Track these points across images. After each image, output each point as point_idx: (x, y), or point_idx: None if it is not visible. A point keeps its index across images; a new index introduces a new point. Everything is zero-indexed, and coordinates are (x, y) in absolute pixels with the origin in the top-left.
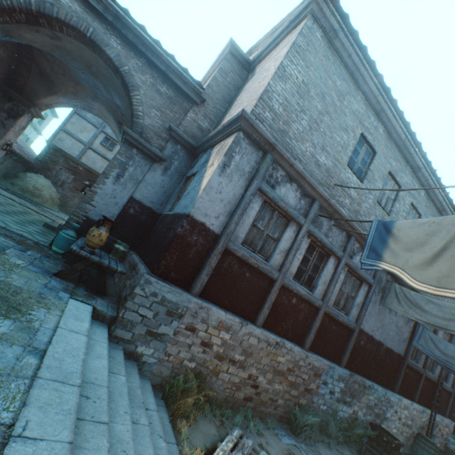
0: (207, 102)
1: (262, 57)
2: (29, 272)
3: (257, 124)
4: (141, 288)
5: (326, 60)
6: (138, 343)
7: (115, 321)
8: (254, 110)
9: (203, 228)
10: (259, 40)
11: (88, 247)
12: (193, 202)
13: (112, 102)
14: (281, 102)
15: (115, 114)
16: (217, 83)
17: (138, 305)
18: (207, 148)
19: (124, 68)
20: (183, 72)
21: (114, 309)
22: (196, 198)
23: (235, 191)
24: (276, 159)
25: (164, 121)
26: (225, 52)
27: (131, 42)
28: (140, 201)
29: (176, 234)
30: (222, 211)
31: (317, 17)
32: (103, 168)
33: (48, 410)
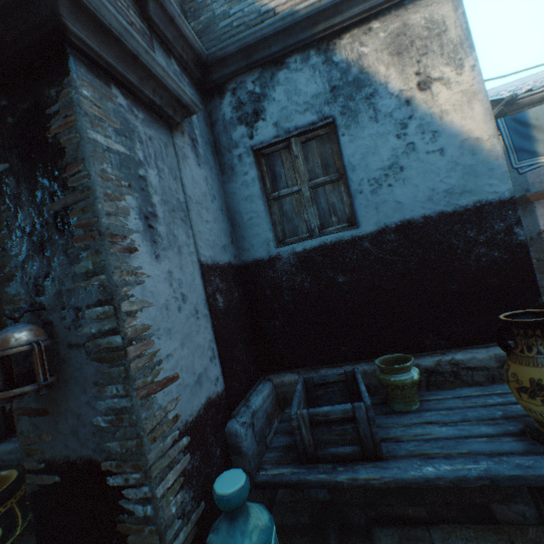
0: None
1: None
2: None
3: None
4: None
5: None
6: None
7: None
8: None
9: None
10: None
11: None
12: (490, 173)
13: None
14: None
15: None
16: None
17: None
18: (280, 55)
19: None
20: None
21: None
22: (495, 160)
23: None
24: None
25: None
26: None
27: None
28: (213, 263)
29: (526, 245)
30: None
31: None
32: None
33: None
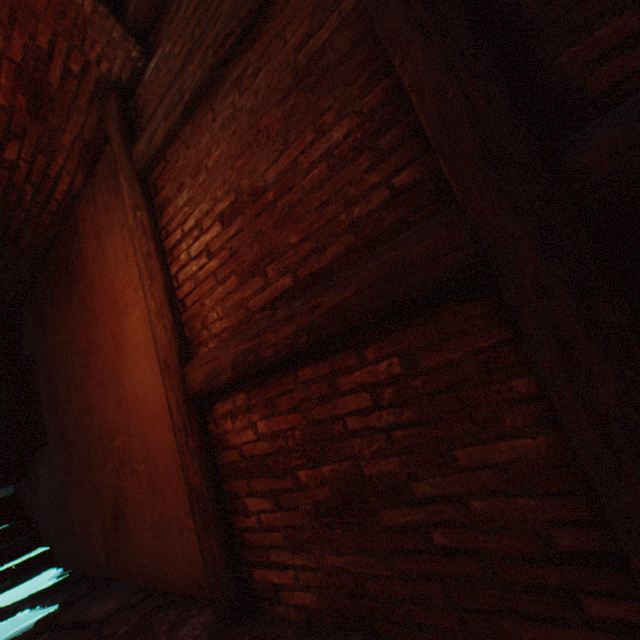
0: None
1: None
2: None
3: None
4: None
5: None
6: None
7: None
8: None
9: None
10: None
11: None
12: None
13: None
14: None
15: None
16: None
17: None
18: None
19: None
20: None
21: None
22: None
23: None
24: None
25: None
26: None
27: None
28: None
29: None
30: None
31: None
32: None
33: None
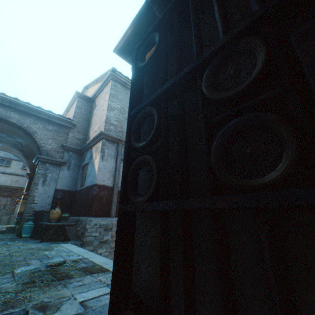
0: (77, 124)
1: (96, 96)
2: (31, 244)
3: (109, 134)
4: (88, 224)
5: (127, 94)
6: (97, 249)
7: (83, 244)
8: (105, 128)
9: (105, 187)
10: (89, 83)
11: (53, 220)
12: (95, 178)
13: (14, 141)
14: (115, 119)
15: (17, 146)
16: (78, 114)
17: (91, 232)
18: (88, 149)
19: (24, 125)
20: (58, 116)
21: (79, 241)
22: (96, 175)
23: (112, 165)
24: (123, 144)
25: (58, 143)
26: (76, 97)
27: (23, 111)
28: (61, 189)
29: (94, 195)
30: (109, 176)
31: (115, 80)
32: (7, 181)
33: (89, 255)
